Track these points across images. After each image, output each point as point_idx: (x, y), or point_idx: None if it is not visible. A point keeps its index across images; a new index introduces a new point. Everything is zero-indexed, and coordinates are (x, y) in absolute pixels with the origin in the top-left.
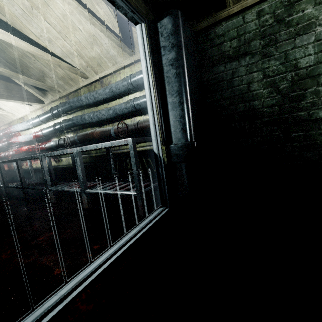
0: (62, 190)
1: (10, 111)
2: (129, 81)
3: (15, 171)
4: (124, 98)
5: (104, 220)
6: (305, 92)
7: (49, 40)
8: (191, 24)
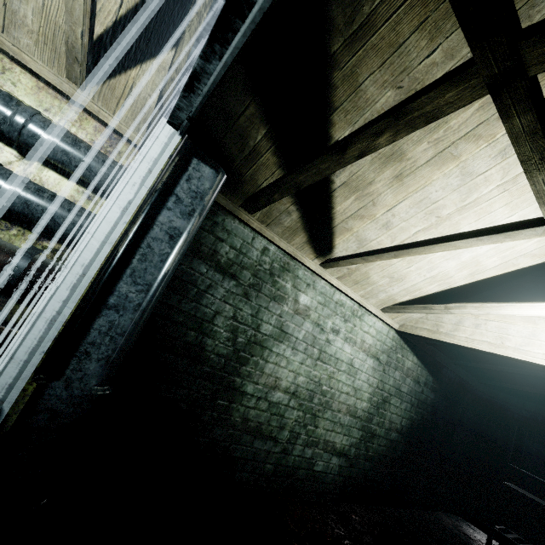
0: None
1: None
2: (17, 120)
3: None
4: None
5: None
6: (251, 358)
7: None
8: None
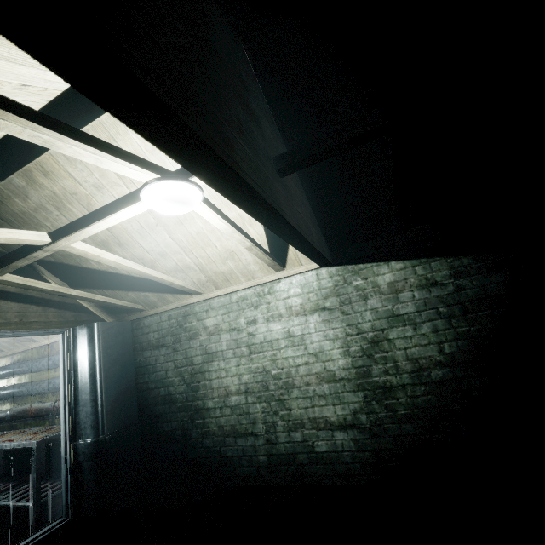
0: None
1: None
2: None
3: None
4: None
5: None
6: (199, 384)
7: None
8: (125, 315)
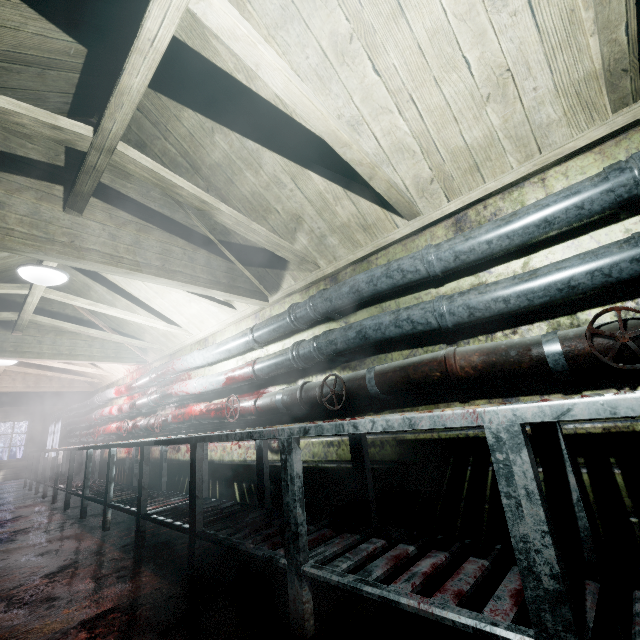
0: (379, 596)
1: (185, 326)
2: None
3: (162, 465)
4: (567, 245)
5: None
6: None
7: (356, 123)
8: None
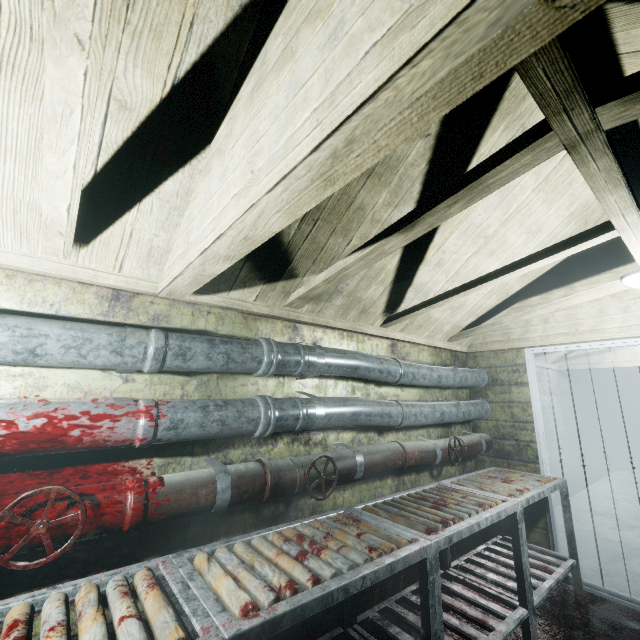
0: None
1: None
2: (462, 378)
3: None
4: (425, 391)
5: (603, 632)
6: None
7: (440, 263)
8: None
